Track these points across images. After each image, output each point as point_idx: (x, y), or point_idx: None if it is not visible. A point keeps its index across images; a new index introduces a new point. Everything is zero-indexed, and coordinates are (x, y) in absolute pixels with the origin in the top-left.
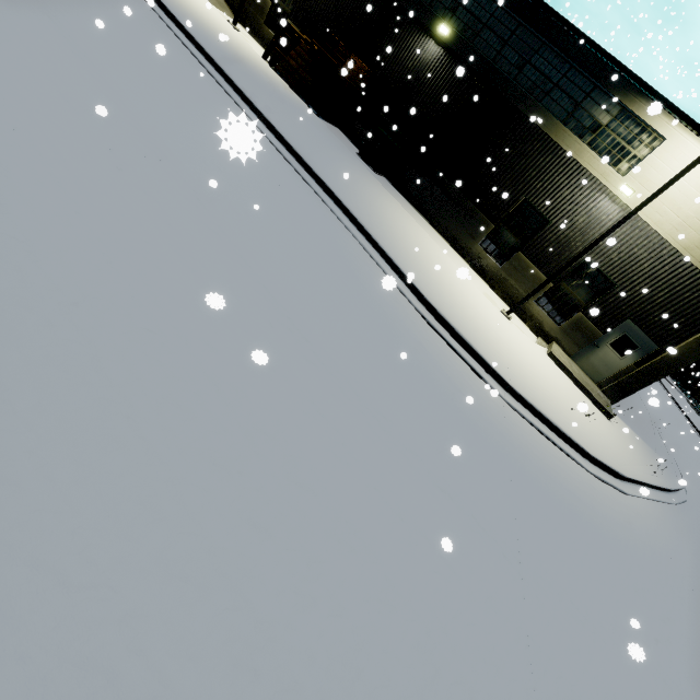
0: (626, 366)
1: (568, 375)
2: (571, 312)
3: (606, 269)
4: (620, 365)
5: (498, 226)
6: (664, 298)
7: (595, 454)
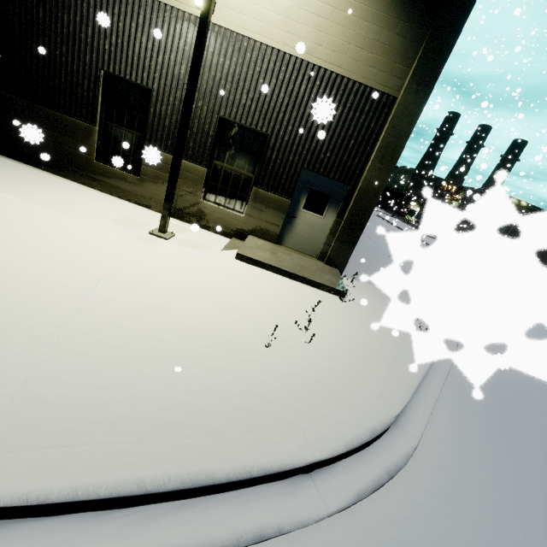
0: (332, 224)
1: (273, 271)
2: (246, 191)
3: (247, 121)
4: (326, 225)
5: (102, 126)
6: (321, 125)
7: (326, 445)
